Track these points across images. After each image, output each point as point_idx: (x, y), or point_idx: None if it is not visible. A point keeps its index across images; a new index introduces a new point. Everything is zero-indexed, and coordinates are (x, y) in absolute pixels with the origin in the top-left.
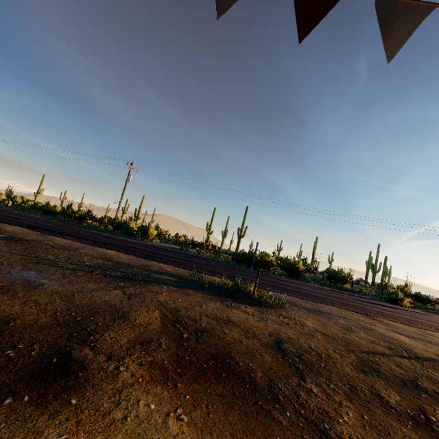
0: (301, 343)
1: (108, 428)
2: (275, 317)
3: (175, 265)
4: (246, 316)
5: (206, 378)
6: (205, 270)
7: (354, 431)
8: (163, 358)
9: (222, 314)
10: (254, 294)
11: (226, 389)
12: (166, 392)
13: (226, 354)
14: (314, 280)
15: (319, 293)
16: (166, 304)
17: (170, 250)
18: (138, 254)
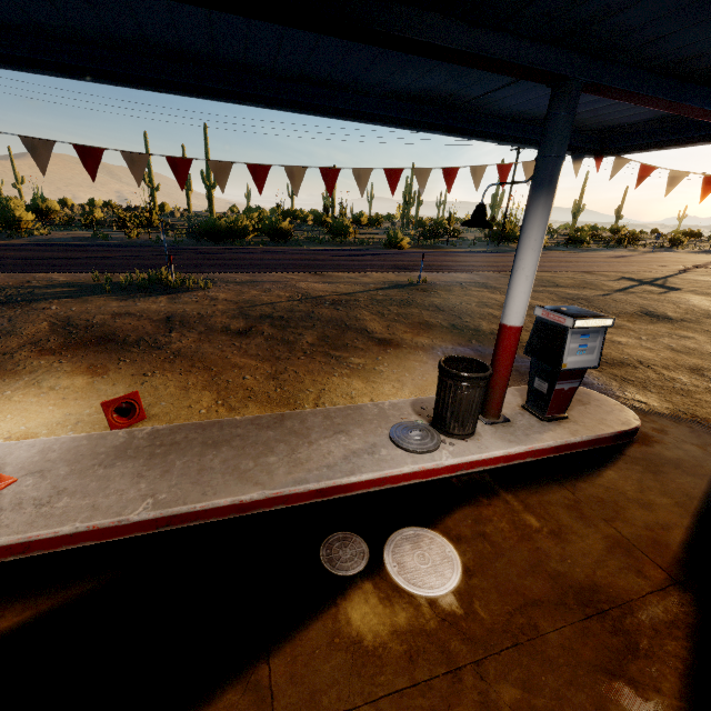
0: (192, 313)
1: (16, 372)
2: (187, 299)
3: (74, 271)
4: (151, 306)
5: (87, 347)
6: (124, 267)
7: (184, 345)
8: (52, 346)
9: (122, 310)
10: (172, 283)
11: (101, 348)
12: (53, 357)
13: (111, 334)
14: (310, 241)
15: (287, 259)
16: (56, 316)
17: (73, 243)
18: (9, 268)
